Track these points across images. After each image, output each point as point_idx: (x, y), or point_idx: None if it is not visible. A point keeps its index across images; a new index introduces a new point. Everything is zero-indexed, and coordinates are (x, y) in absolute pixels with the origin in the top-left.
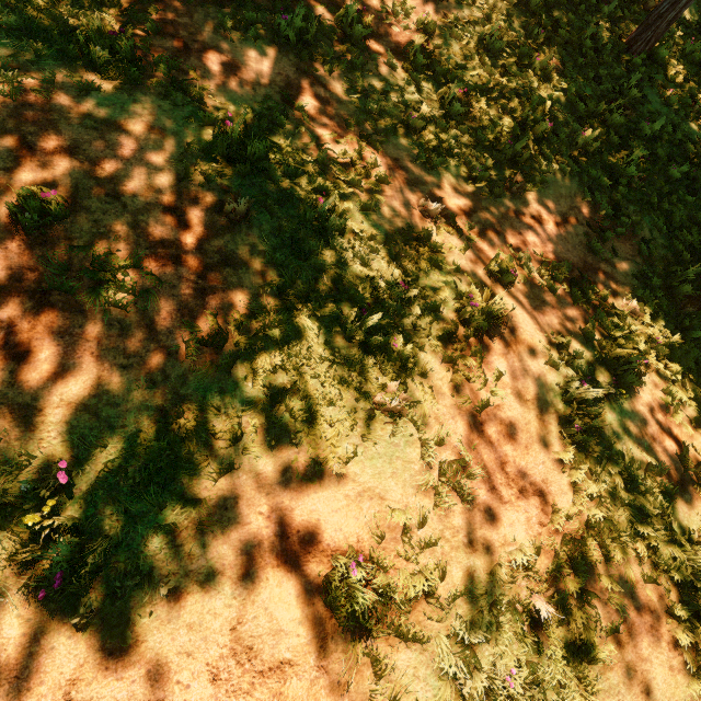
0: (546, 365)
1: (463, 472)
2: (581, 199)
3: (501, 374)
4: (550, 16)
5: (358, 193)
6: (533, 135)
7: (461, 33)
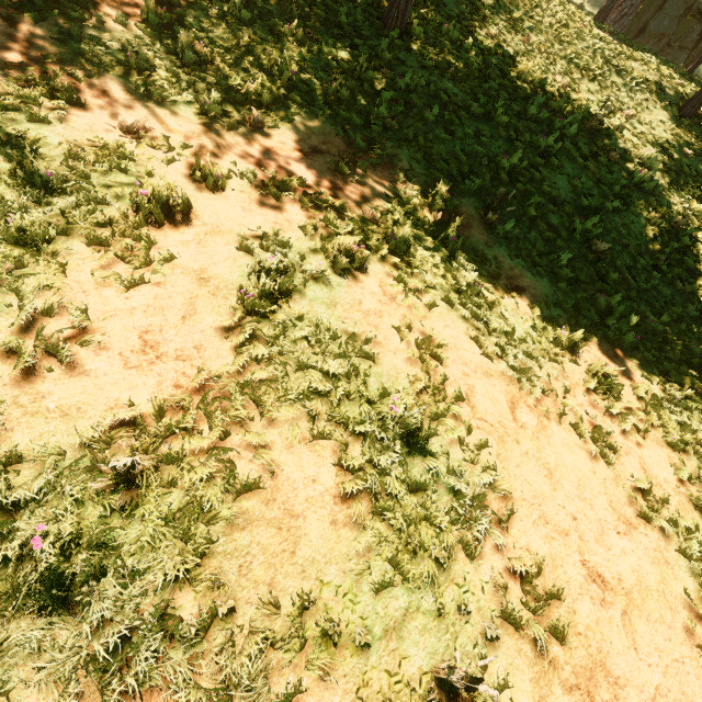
0: (240, 251)
1: (78, 340)
2: (335, 137)
3: (173, 256)
4: (309, 2)
5: (36, 109)
6: (283, 84)
7: (208, 5)
